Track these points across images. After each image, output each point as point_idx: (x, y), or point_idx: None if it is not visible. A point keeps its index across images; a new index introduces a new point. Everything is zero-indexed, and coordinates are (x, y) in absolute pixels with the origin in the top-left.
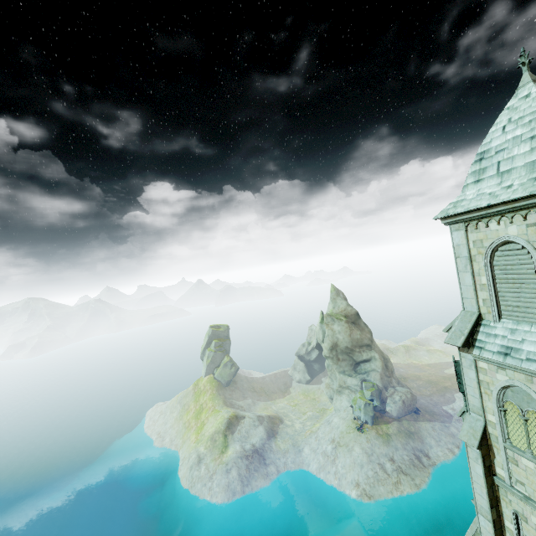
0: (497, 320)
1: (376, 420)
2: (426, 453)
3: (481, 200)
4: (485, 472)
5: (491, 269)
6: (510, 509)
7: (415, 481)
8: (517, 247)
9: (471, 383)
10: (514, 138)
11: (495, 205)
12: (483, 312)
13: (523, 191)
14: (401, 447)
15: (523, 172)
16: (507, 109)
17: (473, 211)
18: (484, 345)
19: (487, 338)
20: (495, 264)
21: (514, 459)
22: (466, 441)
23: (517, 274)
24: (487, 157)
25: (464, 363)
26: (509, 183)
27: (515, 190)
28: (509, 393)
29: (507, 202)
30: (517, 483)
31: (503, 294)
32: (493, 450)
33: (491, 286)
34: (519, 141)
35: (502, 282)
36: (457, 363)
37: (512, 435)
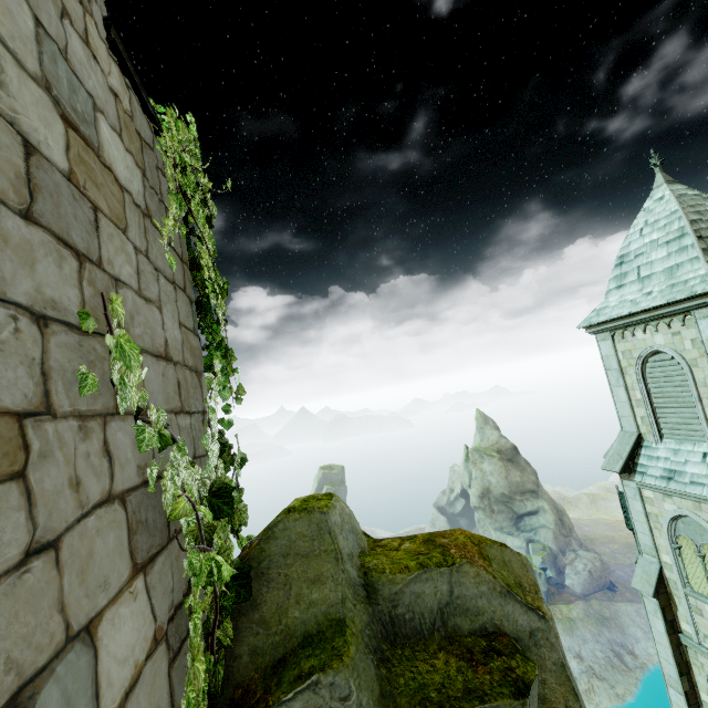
0: (659, 440)
1: (551, 598)
2: (630, 649)
3: (623, 308)
4: (667, 628)
5: (644, 382)
6: (703, 676)
7: (616, 690)
8: (666, 357)
9: (638, 517)
10: (651, 242)
11: (637, 313)
12: (643, 432)
13: (661, 299)
14: (591, 638)
15: (662, 278)
16: (643, 210)
17: (616, 319)
18: (646, 470)
19: (648, 462)
20: (647, 376)
21: (698, 608)
22: (639, 589)
23: (671, 387)
24: (627, 261)
25: (628, 492)
26: (649, 290)
27: (654, 297)
28: (680, 525)
29: (648, 310)
30: (705, 639)
31: (661, 410)
32: (674, 600)
33: (646, 402)
34: (656, 246)
35: (658, 396)
36: (622, 495)
37: (700, 583)
